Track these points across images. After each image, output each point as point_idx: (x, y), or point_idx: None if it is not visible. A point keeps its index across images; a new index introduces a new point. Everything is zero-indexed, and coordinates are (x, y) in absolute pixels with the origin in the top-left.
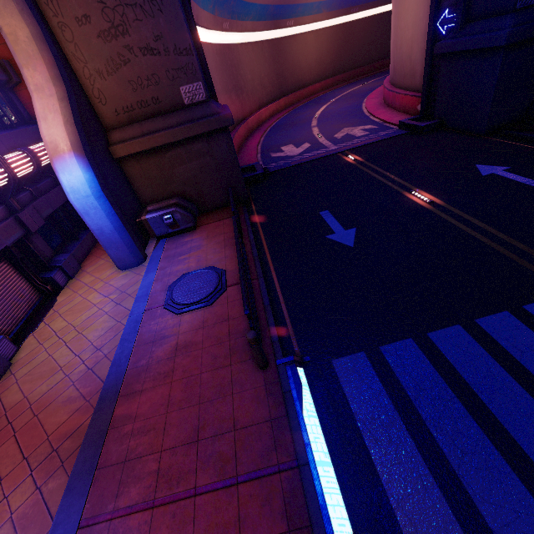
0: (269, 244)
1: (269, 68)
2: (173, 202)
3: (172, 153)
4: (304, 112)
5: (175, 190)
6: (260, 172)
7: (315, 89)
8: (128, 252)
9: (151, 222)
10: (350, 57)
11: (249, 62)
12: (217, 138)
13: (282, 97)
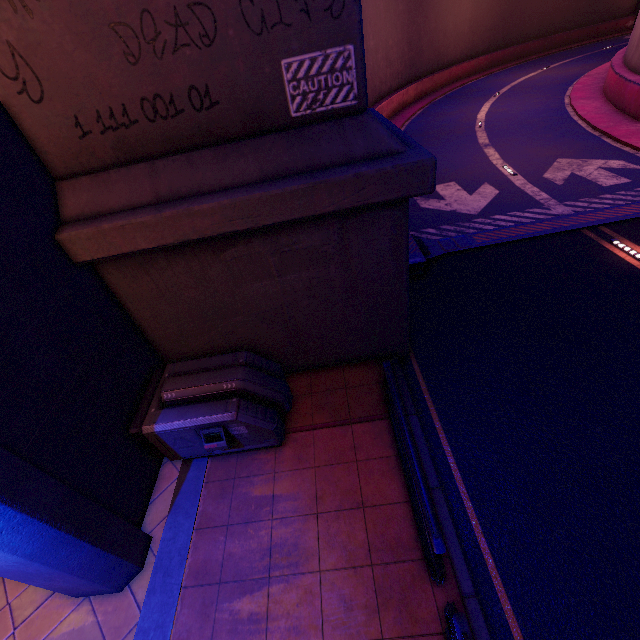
0: (532, 636)
1: (400, 31)
2: (232, 386)
3: (237, 250)
4: (451, 111)
5: (238, 329)
6: (418, 260)
7: (461, 72)
8: (83, 581)
9: (168, 437)
10: (519, 22)
11: (375, 18)
12: (368, 220)
13: (412, 81)
